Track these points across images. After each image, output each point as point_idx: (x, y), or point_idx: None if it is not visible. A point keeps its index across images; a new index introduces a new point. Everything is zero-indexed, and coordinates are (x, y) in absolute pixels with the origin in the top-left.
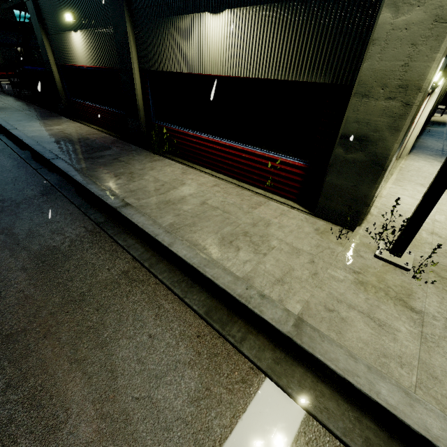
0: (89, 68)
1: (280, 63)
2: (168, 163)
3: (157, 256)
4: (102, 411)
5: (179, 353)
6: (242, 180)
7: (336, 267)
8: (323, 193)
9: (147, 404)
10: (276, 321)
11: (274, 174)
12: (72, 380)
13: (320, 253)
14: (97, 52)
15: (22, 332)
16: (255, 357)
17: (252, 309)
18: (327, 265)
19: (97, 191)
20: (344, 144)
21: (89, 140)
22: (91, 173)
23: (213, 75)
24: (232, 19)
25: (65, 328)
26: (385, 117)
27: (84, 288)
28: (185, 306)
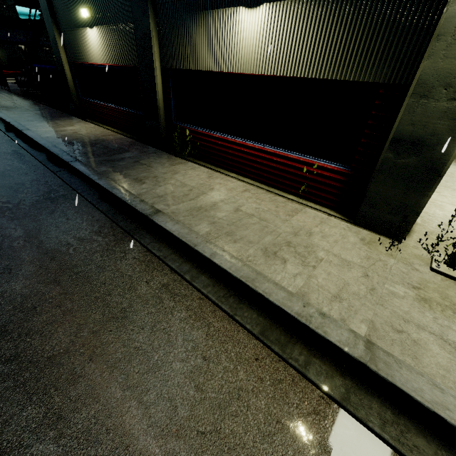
0: (104, 67)
1: (323, 60)
2: (192, 167)
3: (197, 268)
4: (166, 448)
5: (239, 378)
6: (272, 185)
7: (393, 282)
8: (366, 200)
9: (214, 439)
10: (344, 344)
11: (308, 180)
12: (128, 411)
13: (373, 265)
14: (114, 49)
15: (65, 353)
16: (324, 385)
17: (315, 329)
18: (382, 279)
19: (124, 196)
20: (395, 148)
21: (105, 141)
22: (113, 177)
23: (245, 73)
24: (270, 13)
25: (111, 349)
26: (446, 120)
27: (125, 303)
28: (236, 324)
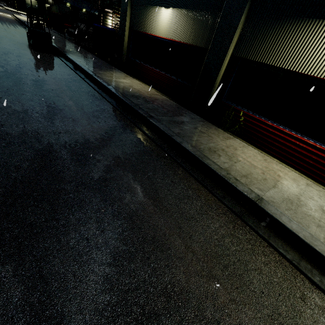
0: (165, 40)
1: None
2: (242, 144)
3: None
4: None
5: None
6: (320, 181)
7: None
8: None
9: None
10: None
11: None
12: None
13: None
14: (184, 29)
15: None
16: None
17: None
18: None
19: (217, 169)
20: None
21: (158, 100)
22: (191, 142)
23: None
24: None
25: None
26: None
27: None
28: None
